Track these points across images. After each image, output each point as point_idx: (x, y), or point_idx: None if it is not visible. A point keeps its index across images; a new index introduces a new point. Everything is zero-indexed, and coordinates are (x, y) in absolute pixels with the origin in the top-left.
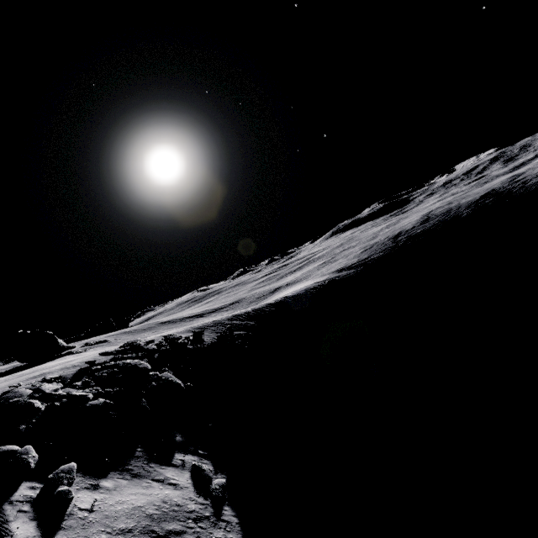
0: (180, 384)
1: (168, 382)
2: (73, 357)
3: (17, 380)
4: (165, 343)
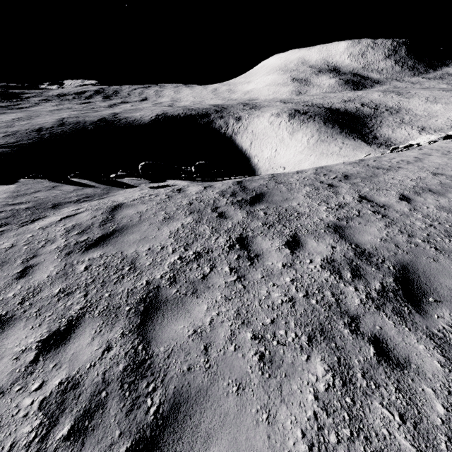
0: None
1: None
2: None
3: None
4: None
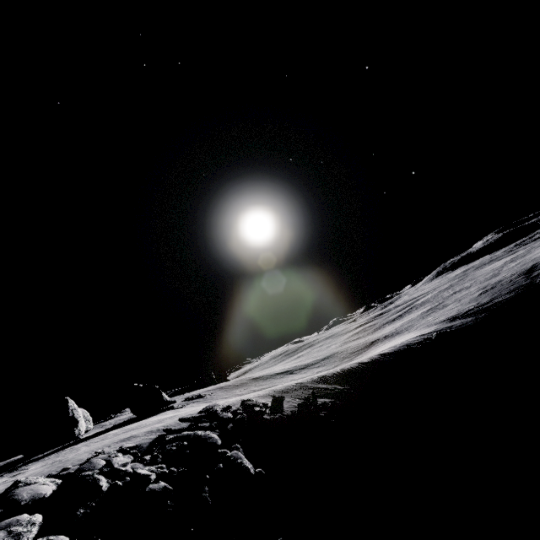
0: (249, 469)
1: (236, 464)
2: (172, 413)
3: (113, 440)
4: (241, 410)
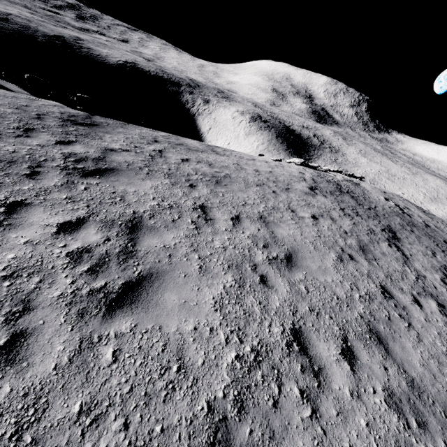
0: None
1: None
2: None
3: None
4: None
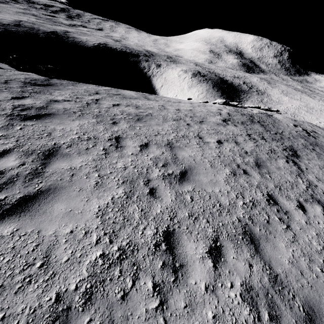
0: None
1: None
2: None
3: None
4: None
